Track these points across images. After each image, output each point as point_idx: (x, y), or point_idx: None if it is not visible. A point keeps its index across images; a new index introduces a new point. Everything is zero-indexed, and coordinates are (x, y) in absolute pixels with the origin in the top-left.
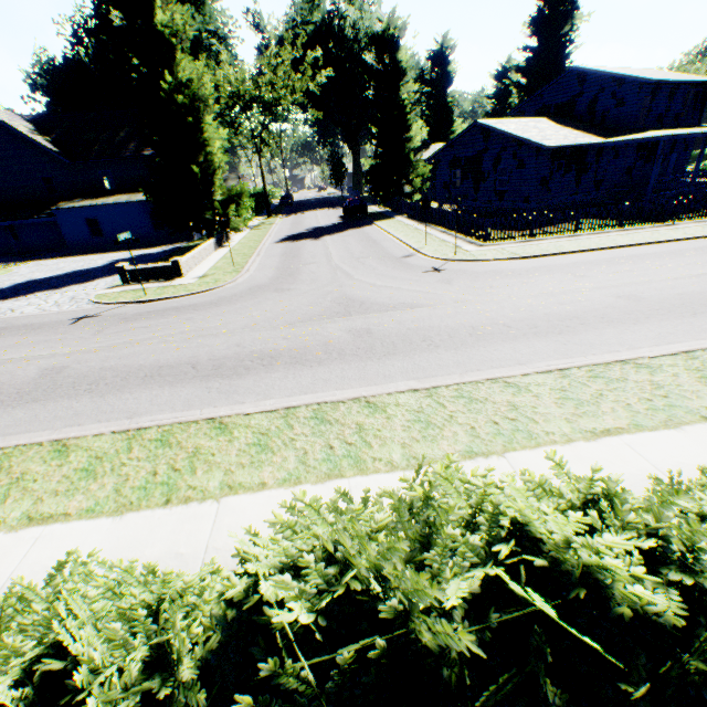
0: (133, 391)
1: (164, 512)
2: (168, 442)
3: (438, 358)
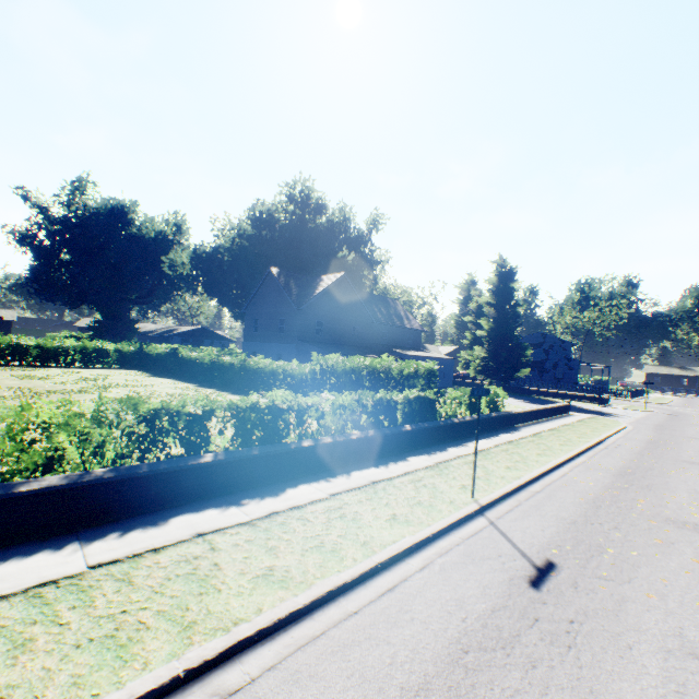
0: None
1: None
2: None
3: None
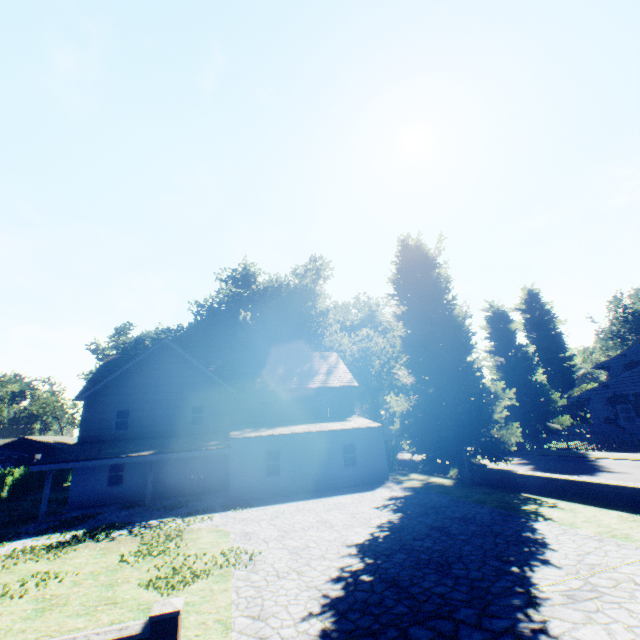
0: None
1: None
2: None
3: None
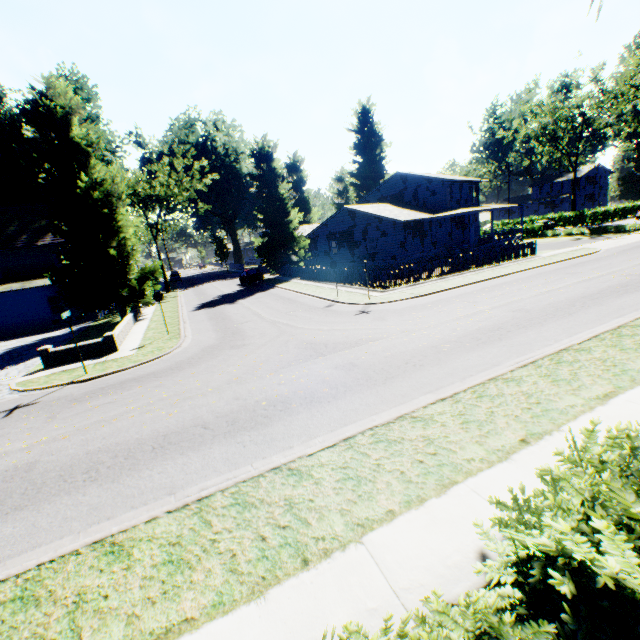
0: (150, 466)
1: (310, 573)
2: (248, 503)
3: (431, 373)
